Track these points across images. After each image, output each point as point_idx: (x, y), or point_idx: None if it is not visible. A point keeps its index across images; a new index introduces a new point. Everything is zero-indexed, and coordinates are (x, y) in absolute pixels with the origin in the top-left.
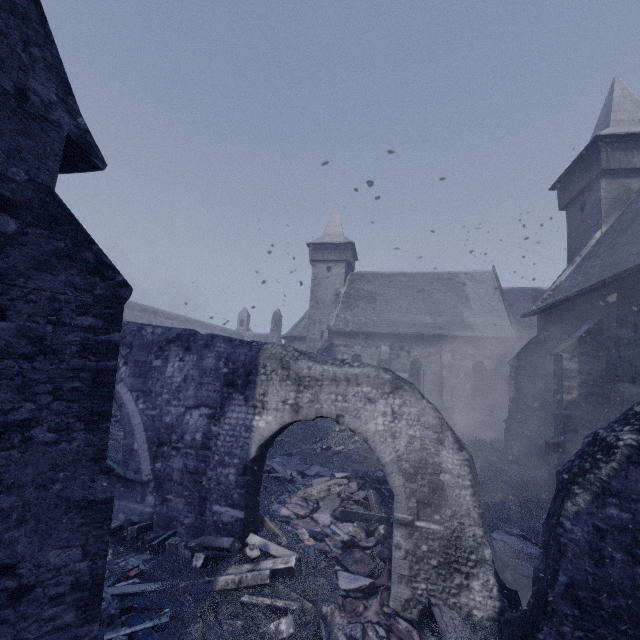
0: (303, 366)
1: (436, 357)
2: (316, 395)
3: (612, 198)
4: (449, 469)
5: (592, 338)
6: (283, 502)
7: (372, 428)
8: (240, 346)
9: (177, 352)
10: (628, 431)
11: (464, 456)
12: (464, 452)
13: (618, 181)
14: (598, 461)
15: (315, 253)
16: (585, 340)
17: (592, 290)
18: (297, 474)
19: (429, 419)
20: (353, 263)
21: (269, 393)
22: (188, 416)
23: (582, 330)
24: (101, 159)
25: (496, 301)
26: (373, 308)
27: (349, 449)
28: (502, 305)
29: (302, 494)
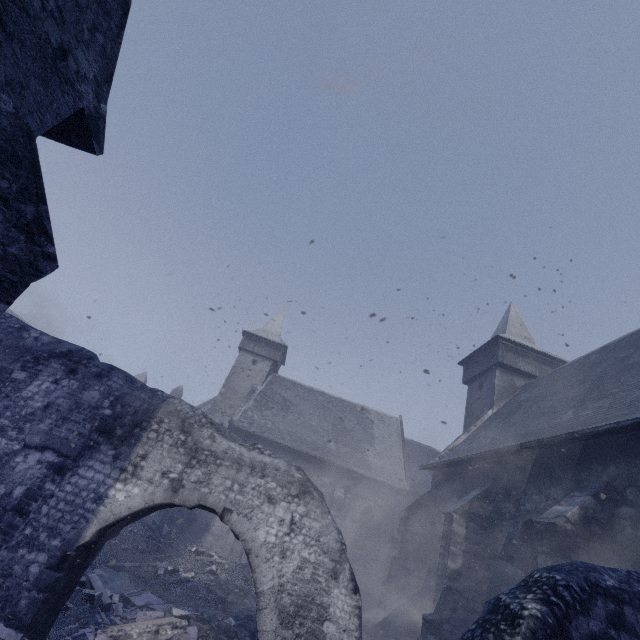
0: (207, 435)
1: (329, 489)
2: (209, 475)
3: (503, 386)
4: (336, 617)
5: (480, 505)
6: (82, 639)
7: (261, 537)
8: (141, 389)
9: (56, 371)
10: (532, 599)
11: (357, 601)
12: (358, 596)
13: (508, 375)
14: (503, 632)
15: (247, 342)
16: (474, 505)
17: (485, 457)
18: (119, 599)
19: (330, 541)
20: (279, 366)
21: (151, 457)
22: (20, 457)
23: (473, 494)
24: (101, 146)
25: (397, 448)
26: (283, 416)
27: (200, 579)
28: (401, 454)
29: (116, 631)
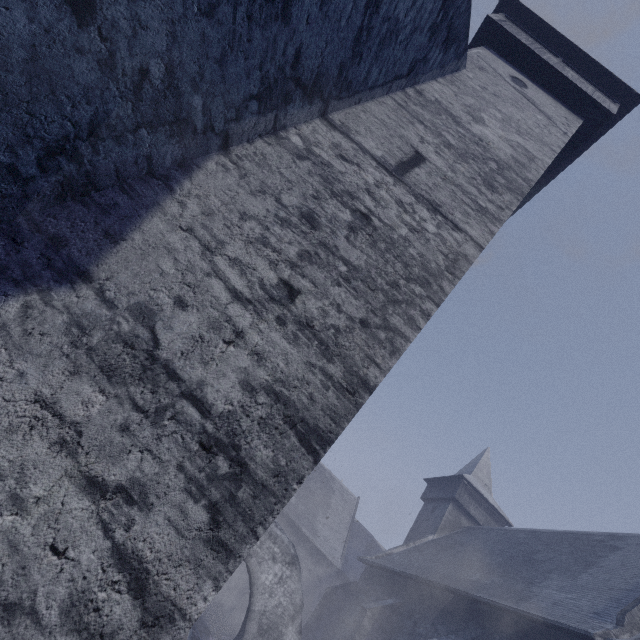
0: None
1: None
2: None
3: (450, 520)
4: None
5: (390, 613)
6: None
7: (263, 579)
8: None
9: None
10: None
11: (299, 639)
12: (300, 636)
13: (458, 512)
14: None
15: None
16: (385, 611)
17: (408, 577)
18: None
19: (297, 598)
20: None
21: None
22: None
23: (388, 602)
24: None
25: (345, 525)
26: None
27: None
28: (346, 532)
29: None
